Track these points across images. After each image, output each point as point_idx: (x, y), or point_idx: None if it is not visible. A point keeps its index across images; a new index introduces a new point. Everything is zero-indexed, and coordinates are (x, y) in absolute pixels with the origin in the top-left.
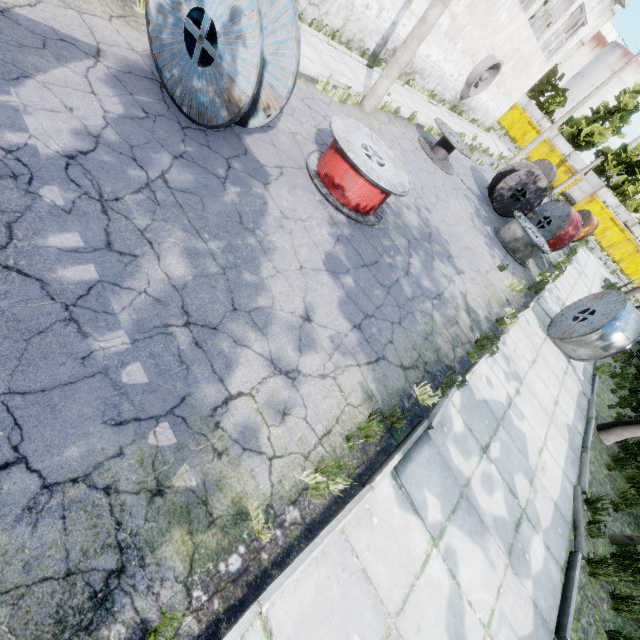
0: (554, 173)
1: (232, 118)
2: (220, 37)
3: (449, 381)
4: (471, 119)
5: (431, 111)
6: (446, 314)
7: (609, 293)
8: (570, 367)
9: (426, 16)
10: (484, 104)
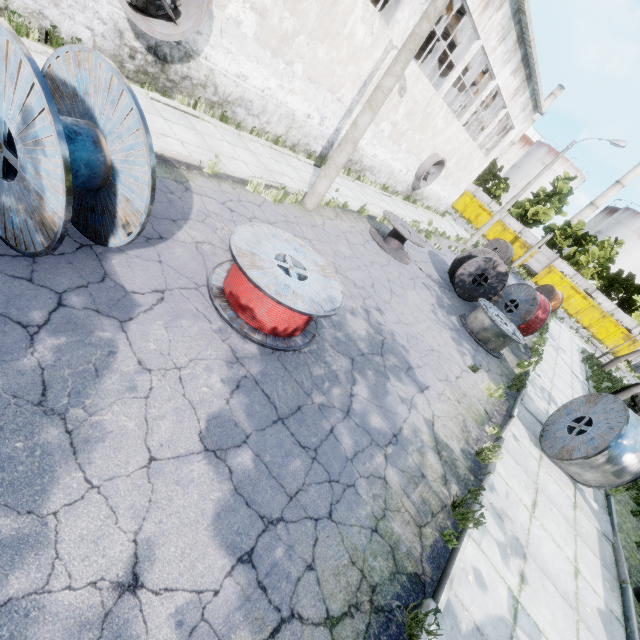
0: (511, 251)
1: (49, 244)
2: (18, 143)
3: (413, 623)
4: (425, 206)
5: (384, 202)
6: (406, 466)
7: (603, 397)
8: (578, 493)
9: (357, 122)
10: (435, 193)
